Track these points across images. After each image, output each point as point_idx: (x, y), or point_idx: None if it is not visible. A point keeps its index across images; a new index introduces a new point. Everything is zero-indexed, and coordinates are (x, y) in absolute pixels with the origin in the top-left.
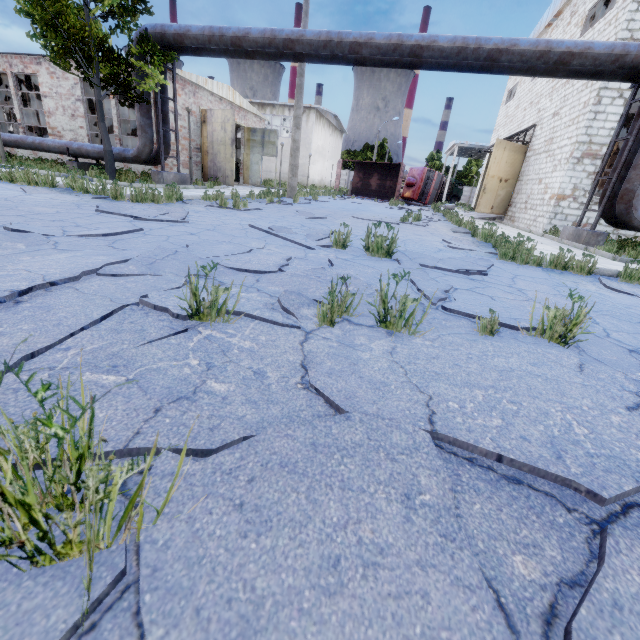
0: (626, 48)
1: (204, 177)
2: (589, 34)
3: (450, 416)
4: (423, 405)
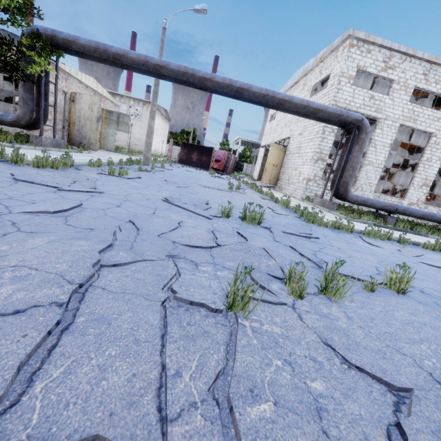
0: (342, 112)
1: (70, 141)
2: (315, 97)
3: (439, 374)
4: (419, 367)
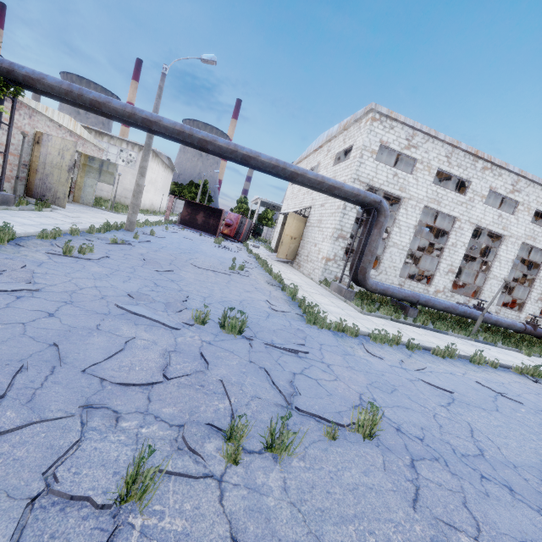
0: (359, 192)
1: (28, 192)
2: (338, 167)
3: None
4: None
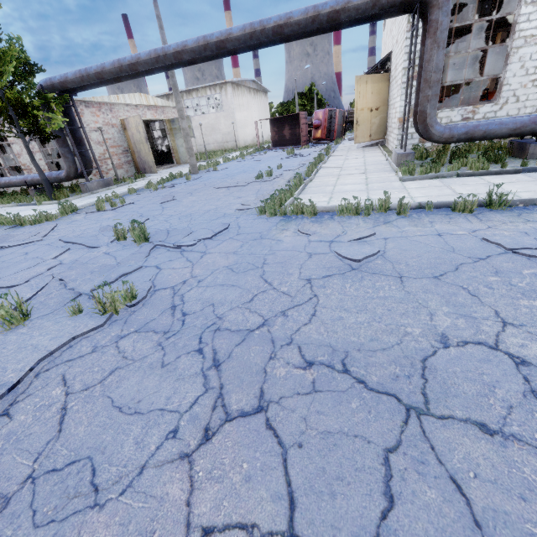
0: None
1: (138, 171)
2: None
3: None
4: None
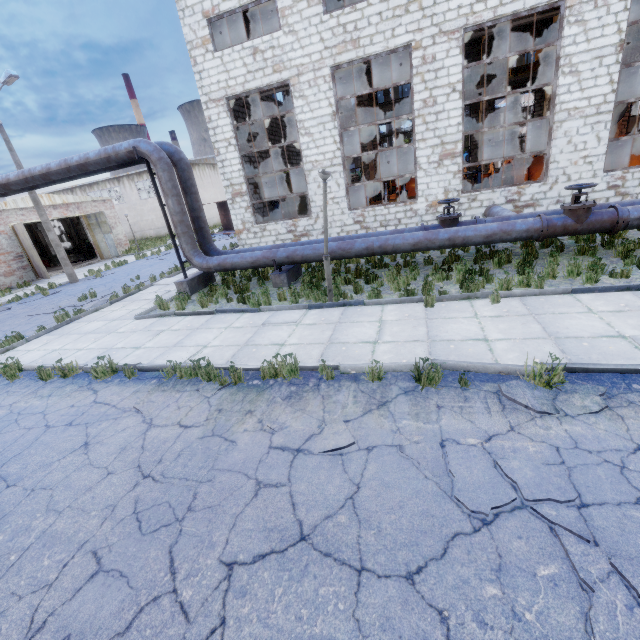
0: (107, 152)
1: (37, 275)
2: None
3: None
4: None
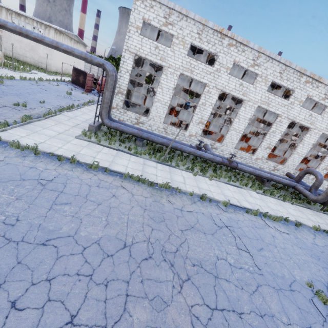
0: (86, 56)
1: None
2: None
3: None
4: None
